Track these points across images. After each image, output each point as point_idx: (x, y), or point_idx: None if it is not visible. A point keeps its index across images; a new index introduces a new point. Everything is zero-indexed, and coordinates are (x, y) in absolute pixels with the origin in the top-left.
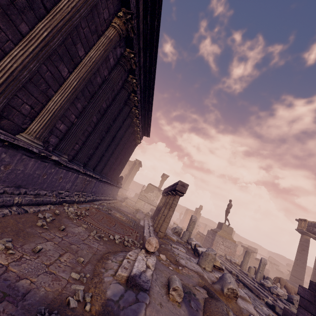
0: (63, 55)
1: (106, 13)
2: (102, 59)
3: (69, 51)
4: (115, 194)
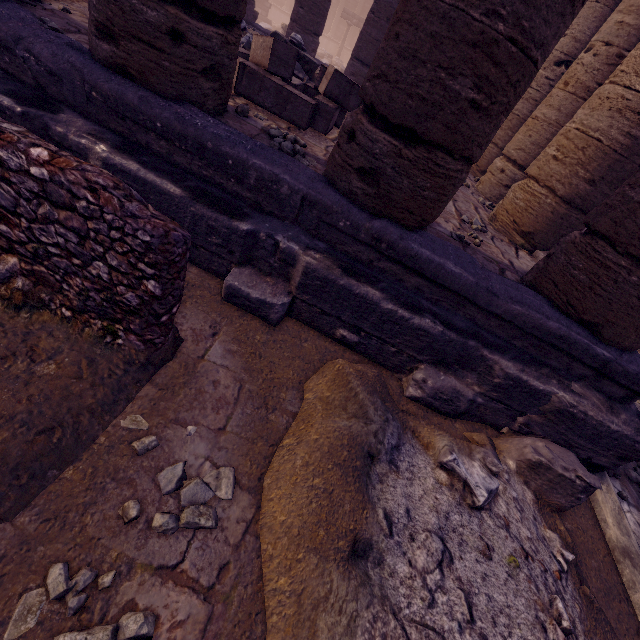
0: None
1: None
2: None
3: None
4: None
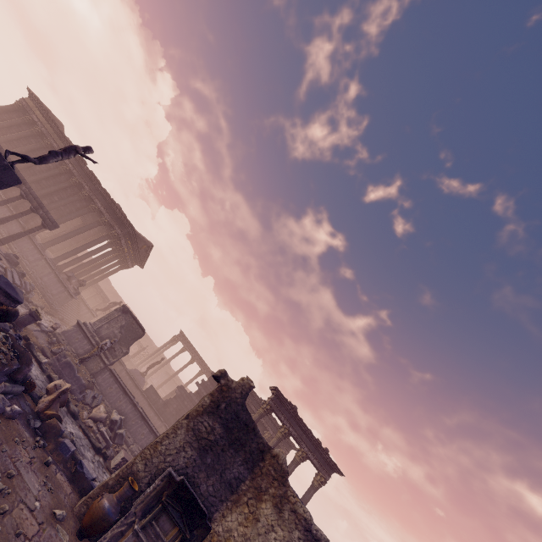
0: (0, 134)
1: (28, 129)
2: (17, 135)
3: (4, 134)
4: (54, 295)
